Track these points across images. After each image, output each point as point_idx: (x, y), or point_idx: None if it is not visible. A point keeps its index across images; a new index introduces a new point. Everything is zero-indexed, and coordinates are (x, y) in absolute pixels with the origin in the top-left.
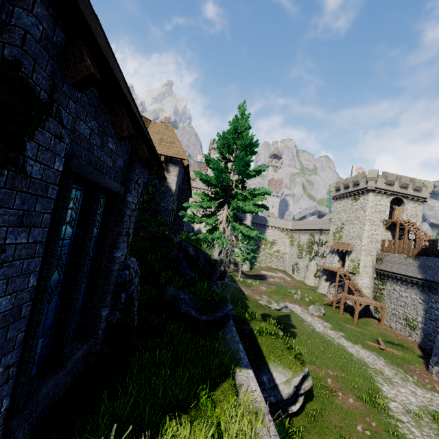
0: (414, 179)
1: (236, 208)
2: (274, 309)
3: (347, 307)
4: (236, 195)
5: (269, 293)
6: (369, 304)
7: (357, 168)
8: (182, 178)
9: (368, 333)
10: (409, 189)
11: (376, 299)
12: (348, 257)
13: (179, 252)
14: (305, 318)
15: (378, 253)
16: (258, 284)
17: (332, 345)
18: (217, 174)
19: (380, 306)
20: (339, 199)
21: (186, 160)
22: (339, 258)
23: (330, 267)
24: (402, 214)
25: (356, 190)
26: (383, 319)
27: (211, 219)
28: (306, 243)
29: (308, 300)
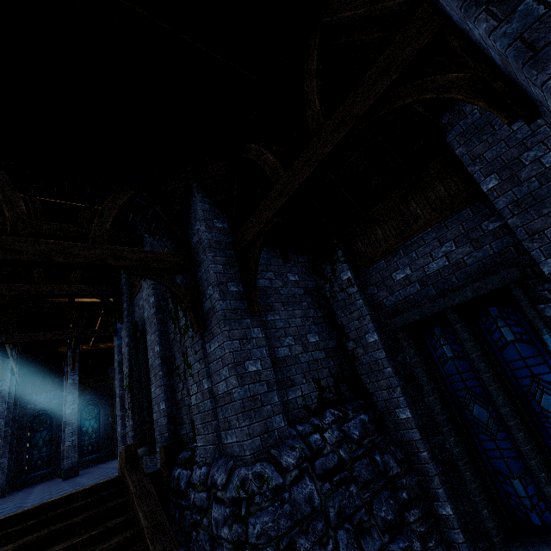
0: None
1: None
2: None
3: None
4: None
5: None
6: None
7: None
8: None
9: None
10: None
11: None
12: None
13: None
14: None
15: None
16: None
17: None
18: None
19: None
20: None
21: None
22: None
23: None
24: None
25: None
26: None
27: None
28: None
29: None
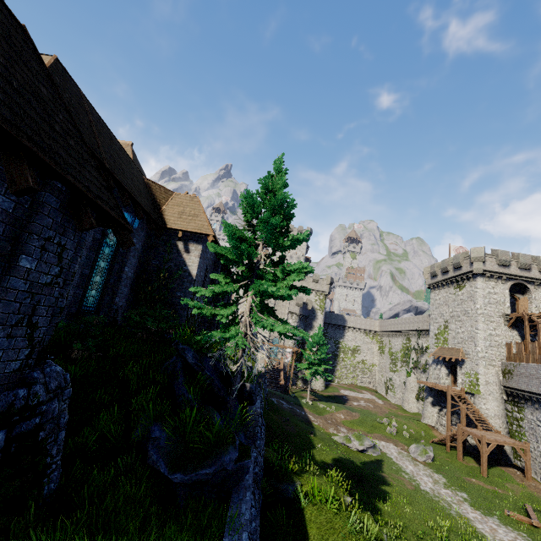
0: (538, 257)
1: (260, 292)
2: (356, 450)
3: (469, 448)
4: (263, 274)
5: (349, 423)
6: (502, 443)
7: (457, 247)
8: (214, 261)
9: (508, 495)
10: (534, 271)
11: (512, 435)
12: (461, 369)
13: (177, 360)
14: (403, 466)
15: (503, 362)
16: (334, 409)
17: (448, 517)
18: (232, 244)
19: (521, 448)
20: (438, 288)
21: (210, 236)
22: (448, 370)
23: (436, 385)
24: (529, 305)
25: (458, 275)
26: (530, 469)
27: (226, 309)
28: (400, 349)
29: (408, 436)
